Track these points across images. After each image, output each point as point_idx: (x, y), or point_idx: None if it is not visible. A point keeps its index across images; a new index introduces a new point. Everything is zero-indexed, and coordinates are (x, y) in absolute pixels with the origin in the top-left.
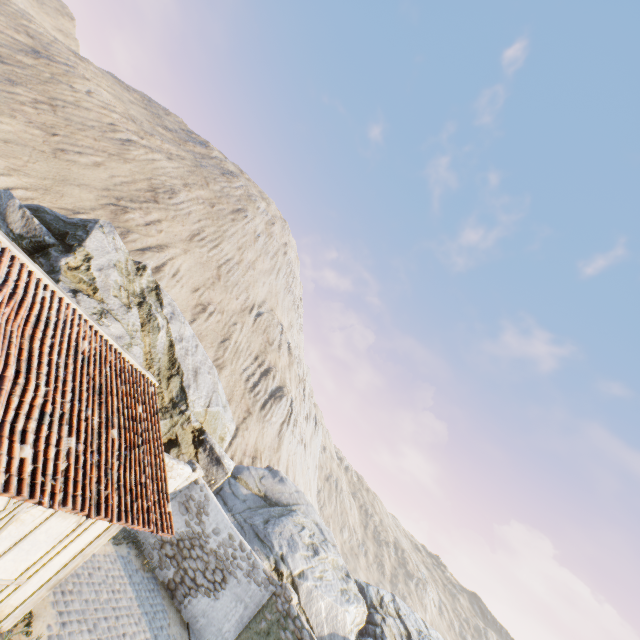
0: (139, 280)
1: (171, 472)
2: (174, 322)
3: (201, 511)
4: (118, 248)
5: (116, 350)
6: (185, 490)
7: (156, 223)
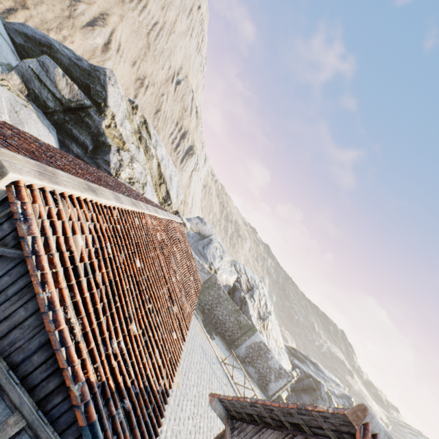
0: (135, 118)
1: None
2: (158, 148)
3: None
4: (122, 96)
5: (177, 223)
6: None
7: None
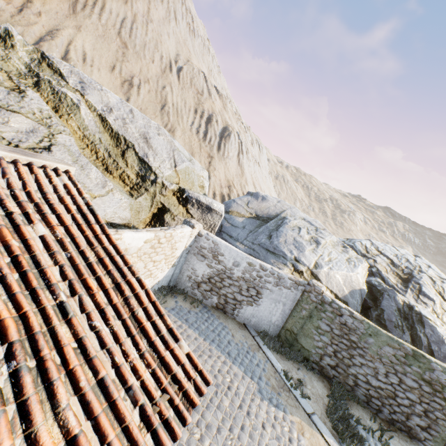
0: (15, 55)
1: (173, 239)
2: (89, 93)
3: (215, 254)
4: None
5: None
6: (194, 244)
7: (27, 5)
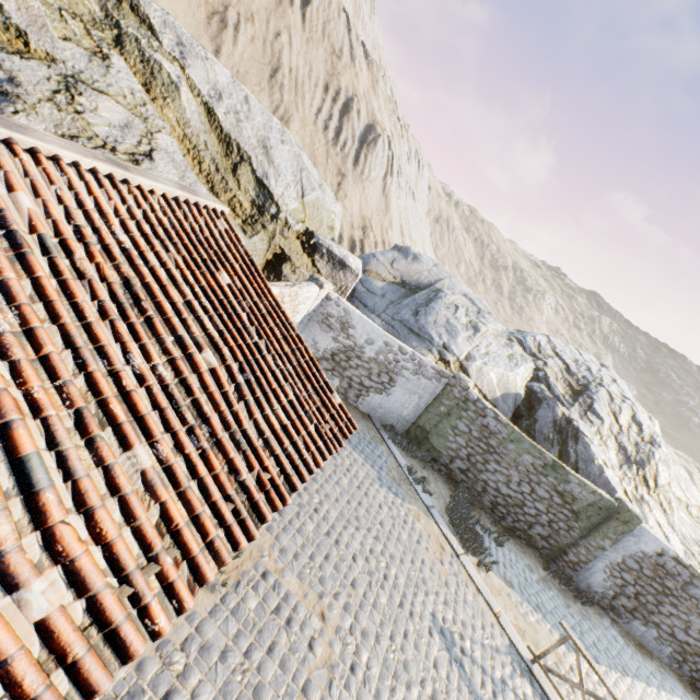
0: None
1: (297, 300)
2: (191, 63)
3: (345, 326)
4: None
5: (111, 179)
6: (319, 309)
7: None
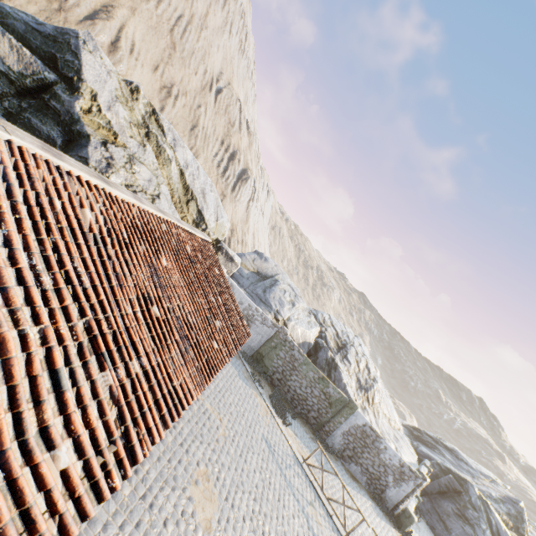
0: (137, 106)
1: None
2: (178, 149)
3: None
4: (109, 71)
5: (193, 235)
6: None
7: None
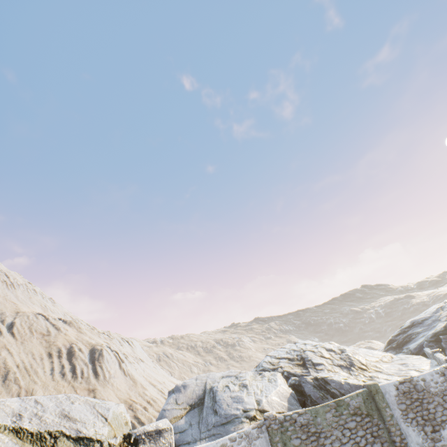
0: None
1: None
2: None
3: None
4: None
5: None
6: None
7: None
